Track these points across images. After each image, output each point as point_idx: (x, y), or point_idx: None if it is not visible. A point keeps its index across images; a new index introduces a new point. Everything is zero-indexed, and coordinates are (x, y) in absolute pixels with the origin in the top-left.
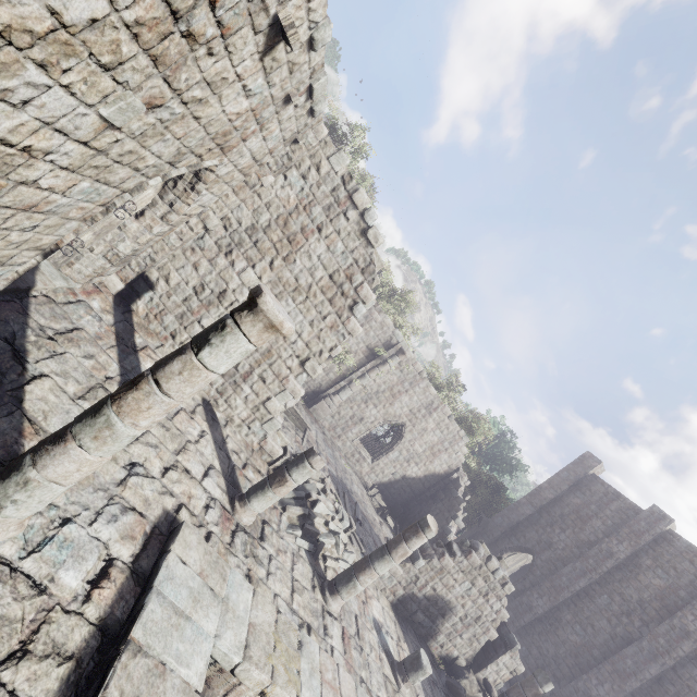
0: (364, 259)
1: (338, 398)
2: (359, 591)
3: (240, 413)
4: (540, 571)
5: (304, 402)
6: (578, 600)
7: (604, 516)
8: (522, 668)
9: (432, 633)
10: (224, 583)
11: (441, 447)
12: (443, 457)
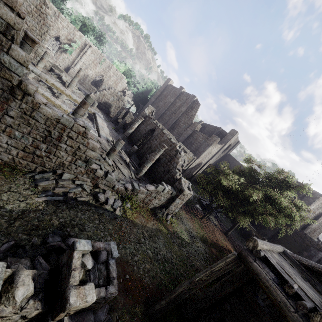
0: (42, 0)
1: (75, 68)
2: (73, 86)
3: (32, 55)
4: (156, 113)
5: (65, 72)
6: (163, 116)
7: (171, 94)
8: (133, 117)
9: (109, 112)
10: (33, 67)
11: (118, 81)
12: (120, 85)
